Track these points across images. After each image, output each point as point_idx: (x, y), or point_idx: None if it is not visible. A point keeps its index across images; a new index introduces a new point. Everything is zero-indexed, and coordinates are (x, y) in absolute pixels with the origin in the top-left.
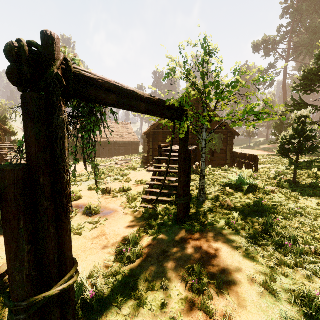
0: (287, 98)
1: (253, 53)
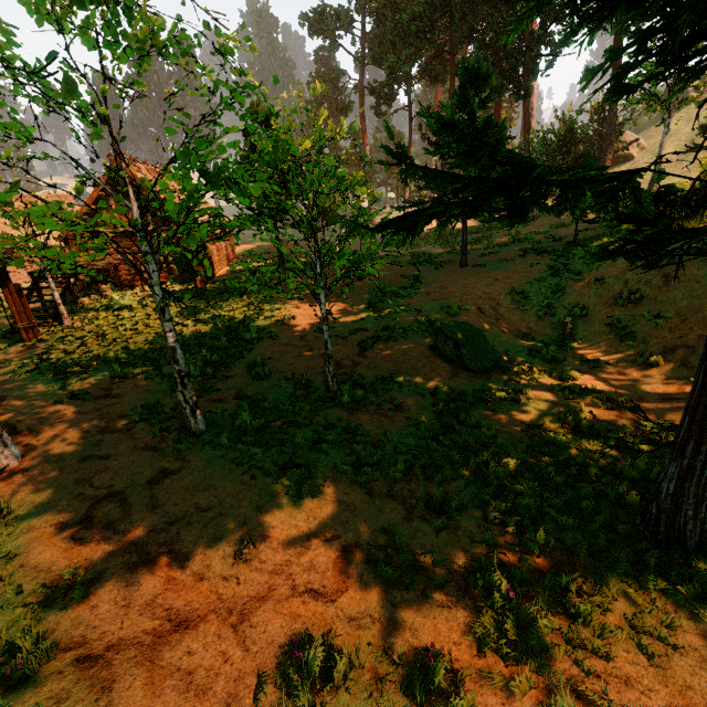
0: (394, 132)
1: (310, 37)
